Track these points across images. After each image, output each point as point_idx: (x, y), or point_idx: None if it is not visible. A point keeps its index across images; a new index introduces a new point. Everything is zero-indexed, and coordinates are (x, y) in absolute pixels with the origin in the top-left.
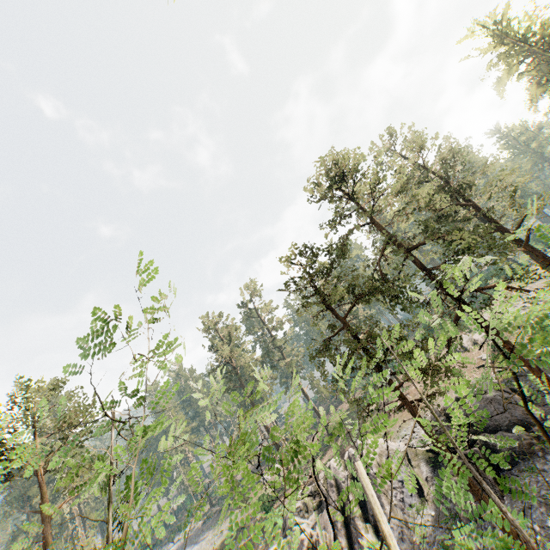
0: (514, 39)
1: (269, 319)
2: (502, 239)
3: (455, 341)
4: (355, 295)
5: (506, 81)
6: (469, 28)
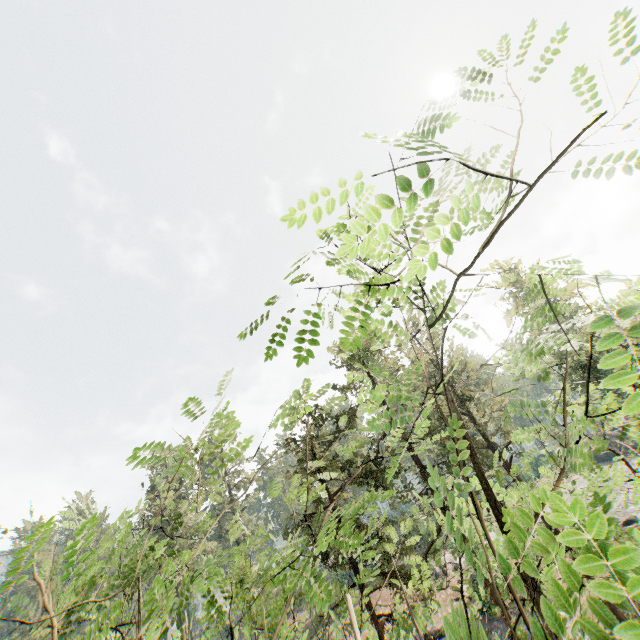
0: (522, 285)
1: (237, 471)
2: (488, 457)
3: (433, 553)
4: (349, 473)
5: (513, 314)
6: (491, 264)
